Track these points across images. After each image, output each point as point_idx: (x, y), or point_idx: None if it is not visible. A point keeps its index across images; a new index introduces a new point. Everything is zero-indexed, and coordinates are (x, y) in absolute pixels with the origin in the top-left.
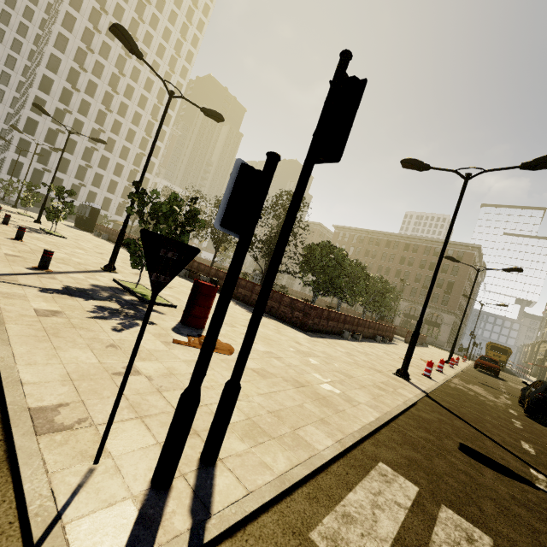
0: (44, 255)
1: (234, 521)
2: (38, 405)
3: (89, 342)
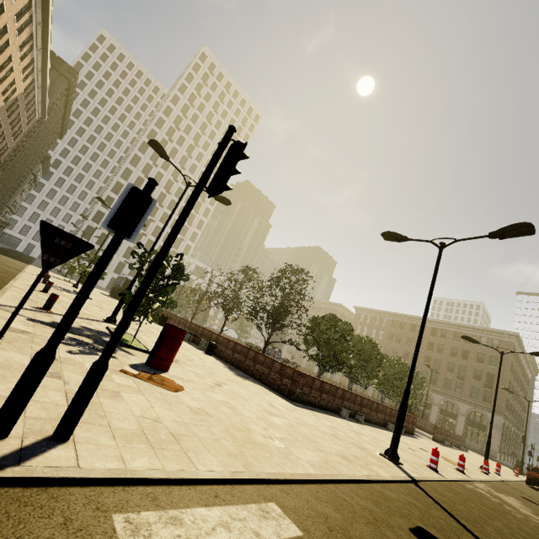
0: (50, 297)
1: (37, 476)
2: None
3: (35, 352)
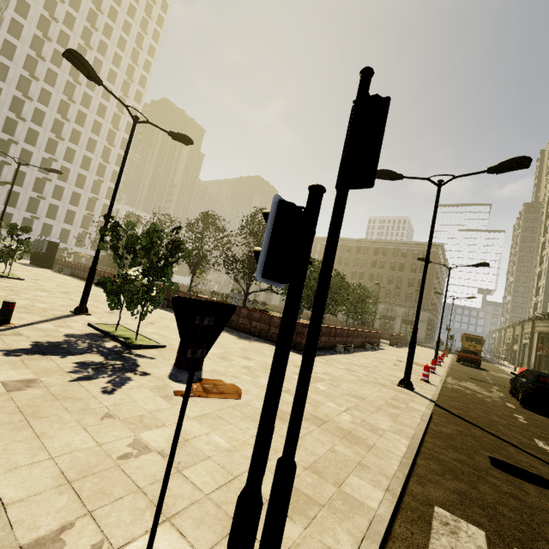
0: (3, 307)
1: None
2: (33, 538)
3: (79, 416)
